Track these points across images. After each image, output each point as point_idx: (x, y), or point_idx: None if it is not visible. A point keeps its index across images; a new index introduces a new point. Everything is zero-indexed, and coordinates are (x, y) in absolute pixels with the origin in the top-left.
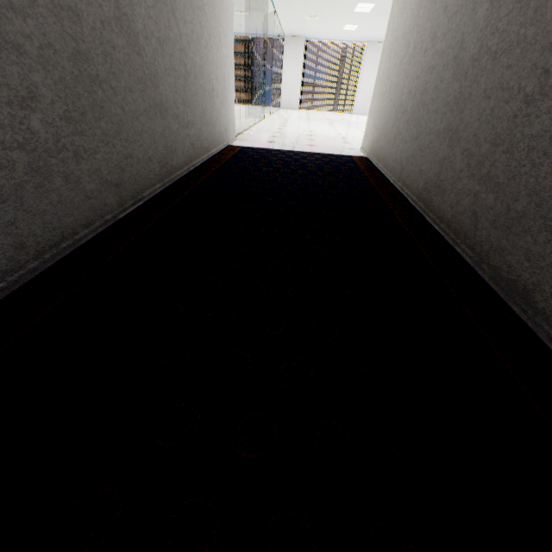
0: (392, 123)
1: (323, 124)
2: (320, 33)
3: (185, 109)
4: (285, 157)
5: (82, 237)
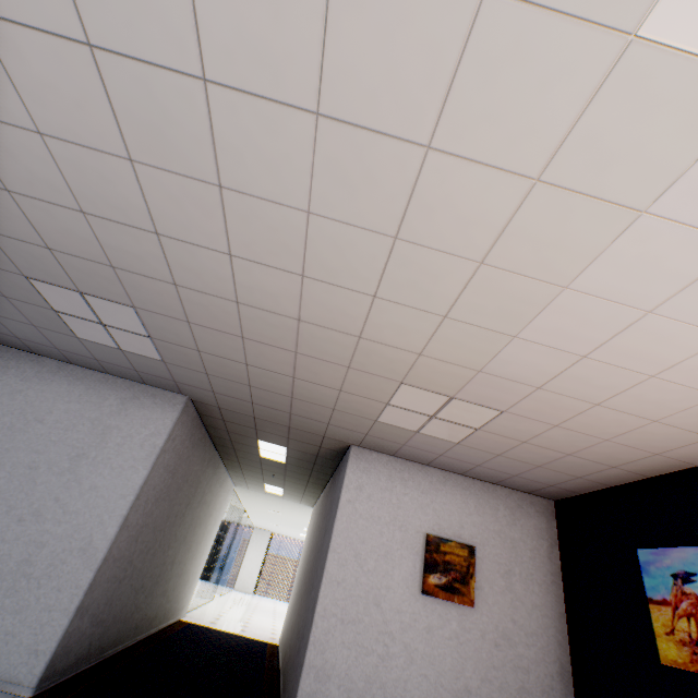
0: (288, 619)
1: (267, 614)
2: (283, 531)
3: (173, 591)
4: (220, 634)
5: (120, 647)
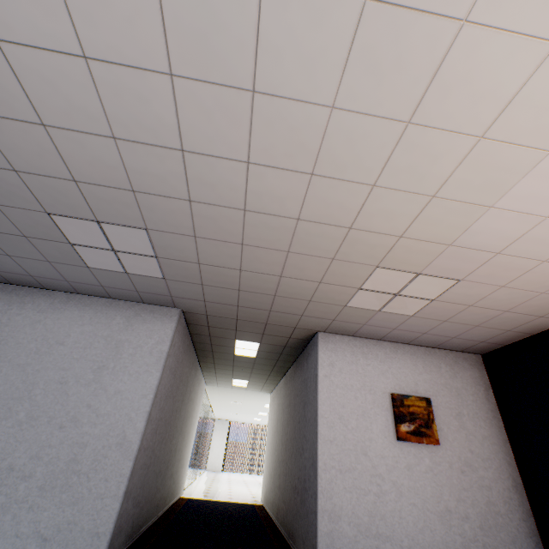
0: (269, 482)
1: (240, 484)
2: (239, 419)
3: (176, 474)
4: (216, 503)
5: (149, 523)
